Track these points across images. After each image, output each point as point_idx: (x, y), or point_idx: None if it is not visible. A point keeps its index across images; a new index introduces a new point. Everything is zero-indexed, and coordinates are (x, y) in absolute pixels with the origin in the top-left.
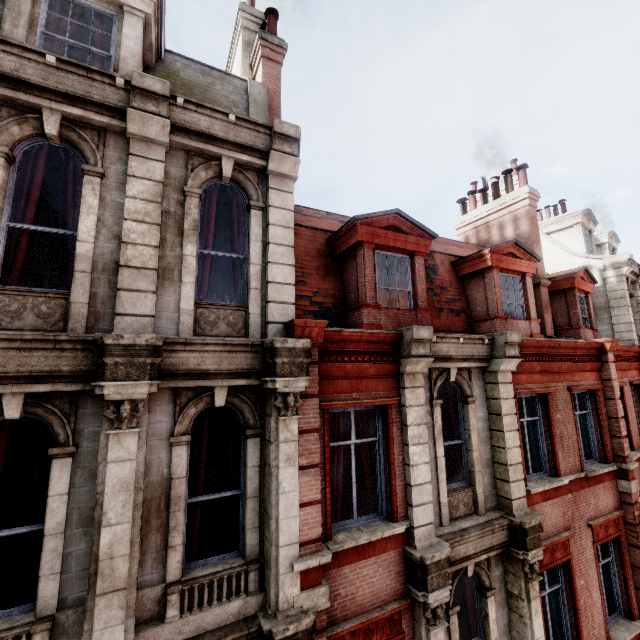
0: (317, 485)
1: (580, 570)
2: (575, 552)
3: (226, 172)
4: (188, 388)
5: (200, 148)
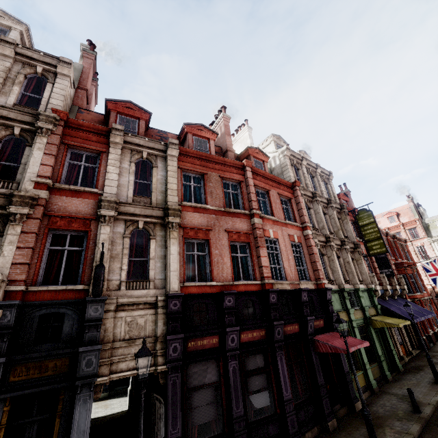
0: (52, 161)
1: (216, 246)
2: (214, 238)
3: (39, 71)
4: (3, 125)
5: (28, 61)
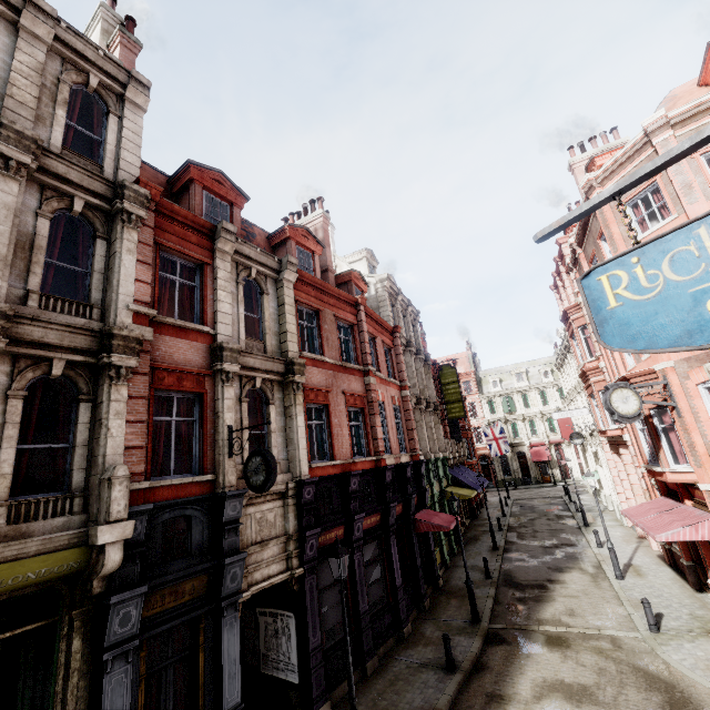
0: (149, 275)
1: (336, 414)
2: (333, 403)
3: (93, 84)
4: (53, 189)
5: (75, 60)
